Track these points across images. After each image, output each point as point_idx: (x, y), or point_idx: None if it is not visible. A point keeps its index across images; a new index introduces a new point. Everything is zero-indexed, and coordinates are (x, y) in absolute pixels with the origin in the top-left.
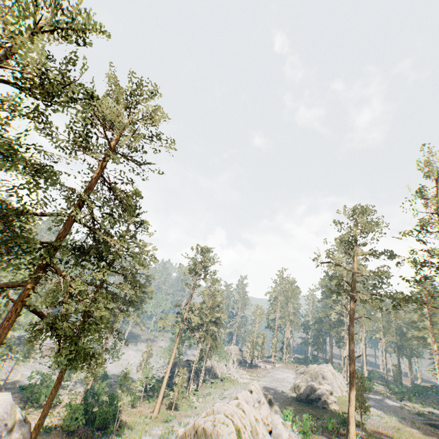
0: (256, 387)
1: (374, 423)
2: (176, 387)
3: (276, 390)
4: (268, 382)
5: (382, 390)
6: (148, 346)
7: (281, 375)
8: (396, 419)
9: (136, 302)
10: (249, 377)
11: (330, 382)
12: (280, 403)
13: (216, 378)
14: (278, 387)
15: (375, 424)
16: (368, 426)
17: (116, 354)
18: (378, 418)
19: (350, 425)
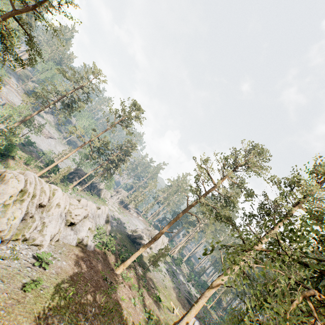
0: (105, 209)
1: (156, 275)
2: (59, 173)
3: (123, 225)
4: (124, 219)
5: (185, 271)
6: (69, 148)
7: (136, 222)
8: (172, 284)
9: (68, 106)
10: (116, 209)
11: (157, 244)
12: (116, 230)
13: (98, 196)
14: (127, 224)
15: (155, 276)
16: (150, 273)
17: (37, 130)
18: (162, 276)
19: (128, 260)
